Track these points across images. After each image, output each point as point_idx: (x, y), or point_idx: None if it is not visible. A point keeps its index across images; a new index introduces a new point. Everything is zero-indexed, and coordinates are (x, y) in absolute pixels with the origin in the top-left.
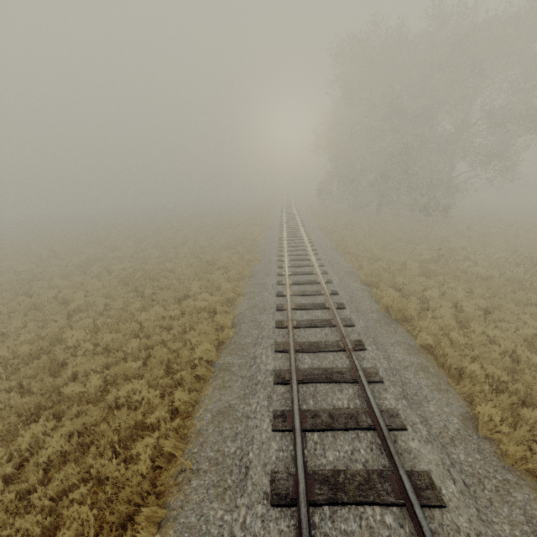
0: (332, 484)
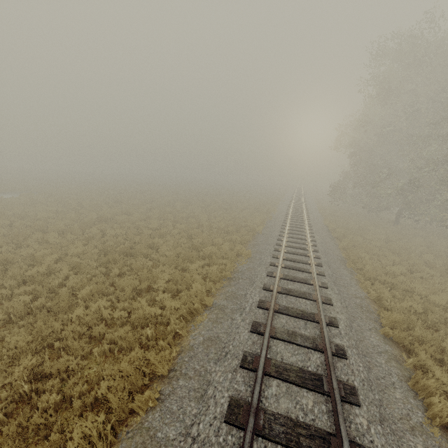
0: None
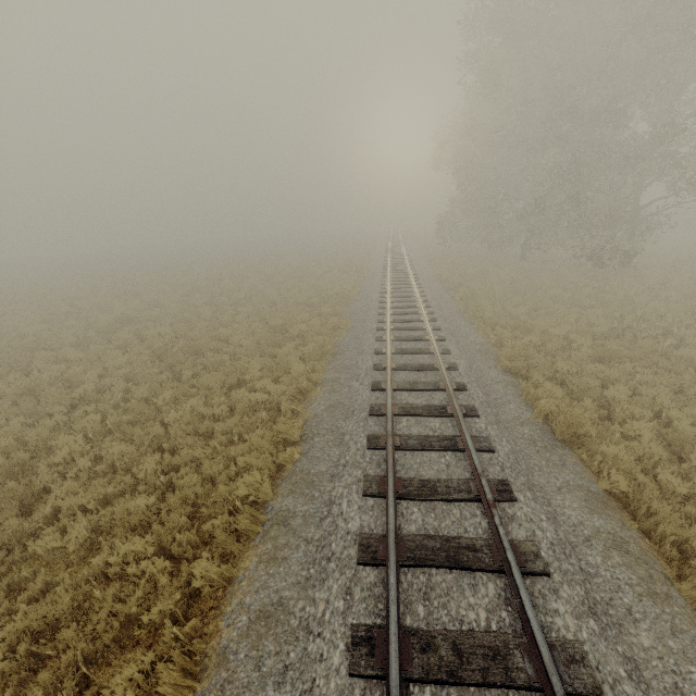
0: None
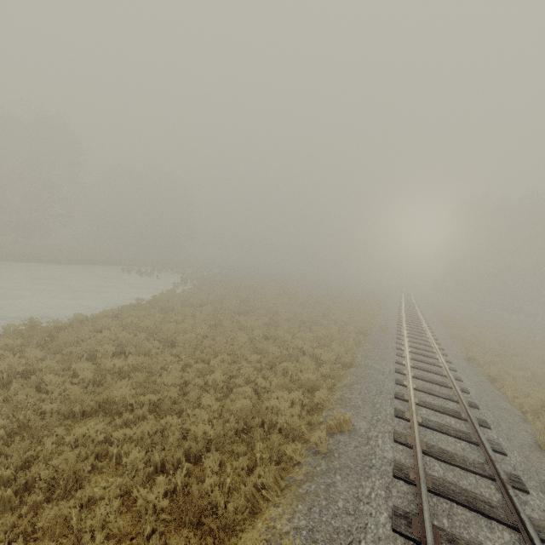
0: (410, 326)
